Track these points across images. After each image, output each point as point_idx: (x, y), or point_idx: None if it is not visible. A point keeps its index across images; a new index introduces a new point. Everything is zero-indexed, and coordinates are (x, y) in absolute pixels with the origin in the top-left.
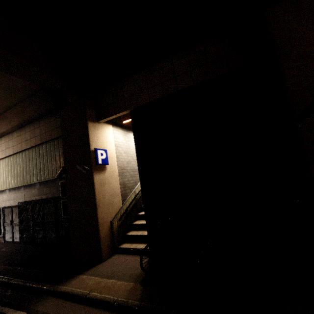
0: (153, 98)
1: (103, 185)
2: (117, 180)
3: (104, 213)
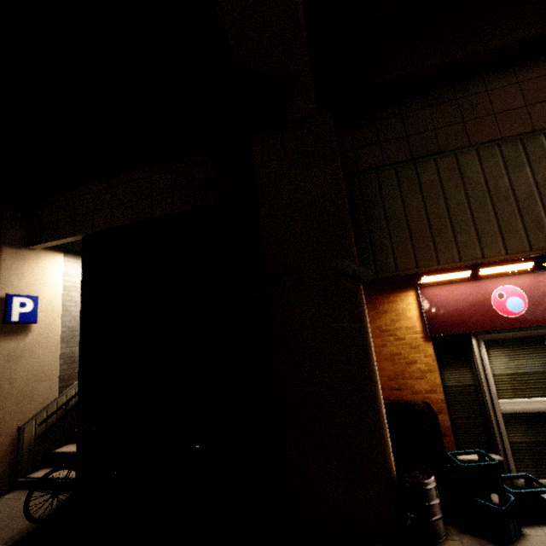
0: (118, 223)
1: (15, 359)
2: (55, 351)
3: (6, 412)
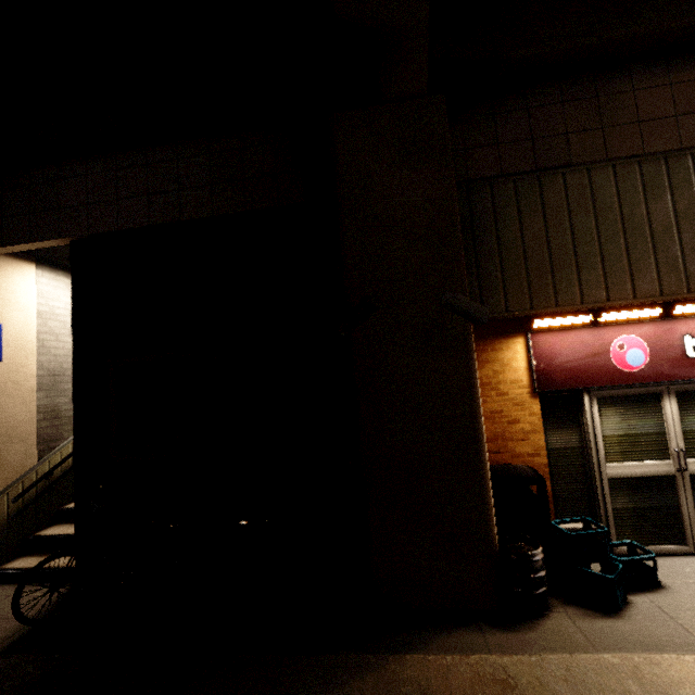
0: (127, 224)
1: None
2: (30, 402)
3: None
